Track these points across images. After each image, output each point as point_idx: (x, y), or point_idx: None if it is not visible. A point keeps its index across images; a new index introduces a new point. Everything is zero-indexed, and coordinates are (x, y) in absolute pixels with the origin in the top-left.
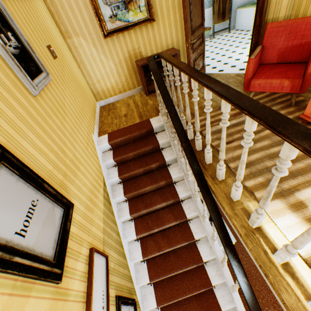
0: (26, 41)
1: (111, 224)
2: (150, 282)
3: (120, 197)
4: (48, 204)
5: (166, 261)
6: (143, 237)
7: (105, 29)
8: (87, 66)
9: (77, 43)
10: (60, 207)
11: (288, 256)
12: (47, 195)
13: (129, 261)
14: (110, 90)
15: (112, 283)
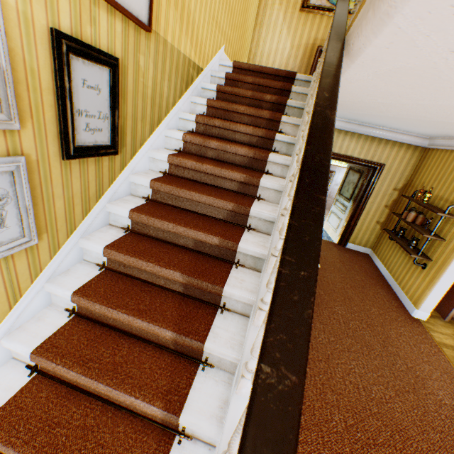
0: None
1: (172, 77)
2: (150, 182)
3: (202, 98)
4: None
5: (194, 185)
6: (188, 153)
7: (307, 1)
8: (262, 31)
9: (269, 2)
10: None
11: None
12: None
13: (149, 146)
14: None
15: (127, 51)
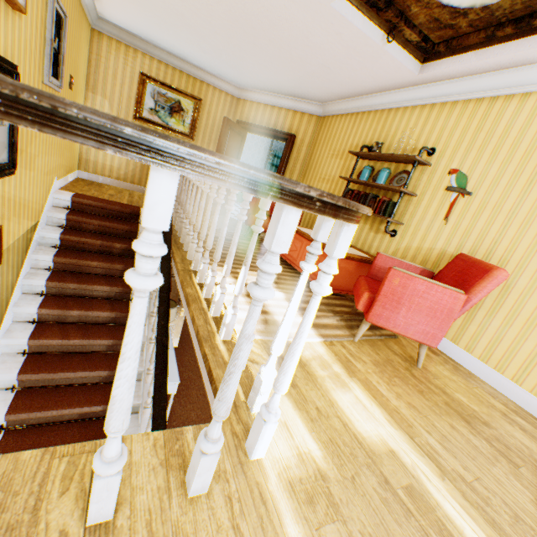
0: (64, 54)
1: (15, 263)
2: (18, 376)
3: (47, 256)
4: (7, 139)
5: (65, 360)
6: (46, 322)
7: (140, 113)
8: None
9: (98, 102)
10: (9, 155)
11: (203, 263)
12: (12, 134)
13: (1, 336)
14: (107, 168)
15: None
